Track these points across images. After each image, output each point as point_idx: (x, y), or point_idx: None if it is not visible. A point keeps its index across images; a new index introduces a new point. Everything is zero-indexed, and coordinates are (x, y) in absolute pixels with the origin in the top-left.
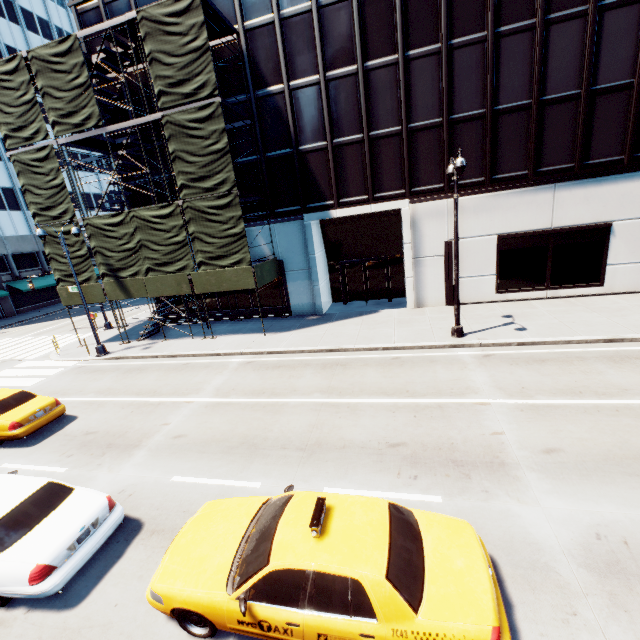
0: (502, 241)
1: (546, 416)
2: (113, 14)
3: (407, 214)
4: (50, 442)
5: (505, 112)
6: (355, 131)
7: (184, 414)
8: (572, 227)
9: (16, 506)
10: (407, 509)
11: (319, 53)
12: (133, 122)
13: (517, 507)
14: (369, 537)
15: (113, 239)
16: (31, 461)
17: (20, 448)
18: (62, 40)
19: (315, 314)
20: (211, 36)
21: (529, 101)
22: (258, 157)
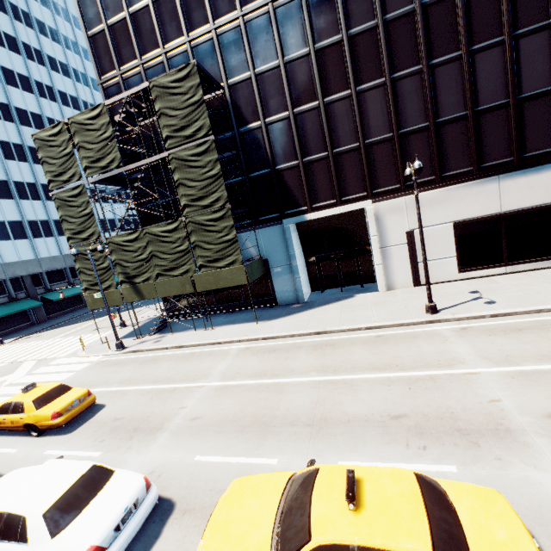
0: (458, 227)
1: (538, 381)
2: (129, 86)
3: (371, 212)
4: (84, 429)
5: (446, 123)
6: (321, 150)
7: (197, 398)
8: (520, 210)
9: (68, 489)
10: (432, 479)
11: (287, 96)
12: (146, 161)
13: (536, 474)
14: (405, 508)
15: (130, 252)
16: (70, 447)
17: (59, 435)
18: (94, 108)
19: (298, 302)
20: (203, 93)
21: (465, 112)
22: (243, 178)
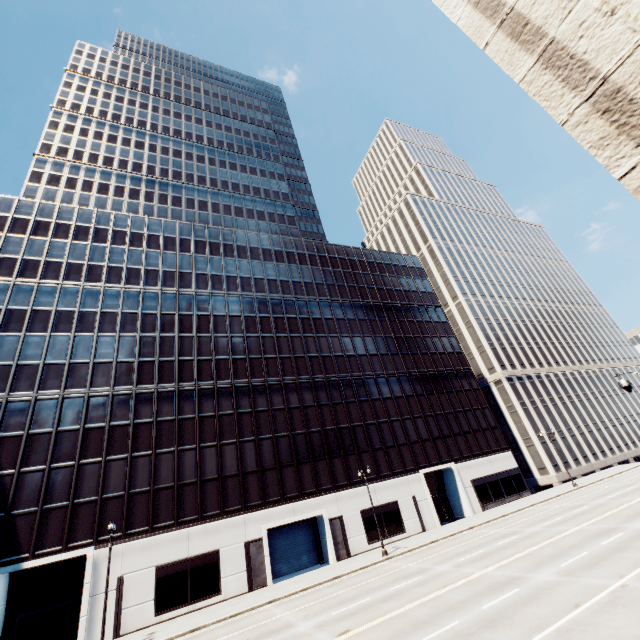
0: (159, 570)
1: None
2: None
3: (91, 558)
4: None
5: (161, 488)
6: (64, 499)
7: None
8: (200, 554)
9: None
10: None
11: (50, 454)
12: None
13: None
14: None
15: None
16: None
17: None
18: None
19: None
20: None
21: (173, 483)
22: None
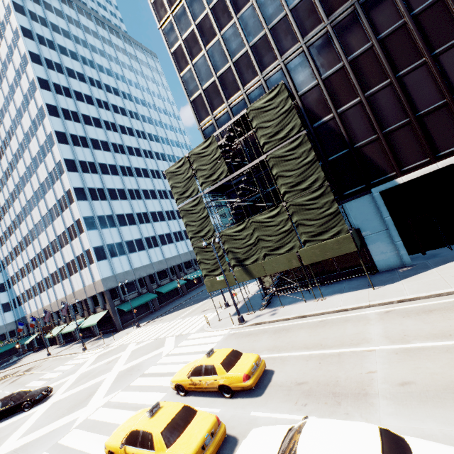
0: None
1: None
2: (220, 123)
3: None
4: (272, 392)
5: None
6: (401, 118)
7: (379, 361)
8: None
9: None
10: None
11: (356, 85)
12: (247, 166)
13: None
14: None
15: (239, 240)
16: (272, 409)
17: (251, 398)
18: (206, 140)
19: (403, 266)
20: None
21: None
22: (322, 163)
